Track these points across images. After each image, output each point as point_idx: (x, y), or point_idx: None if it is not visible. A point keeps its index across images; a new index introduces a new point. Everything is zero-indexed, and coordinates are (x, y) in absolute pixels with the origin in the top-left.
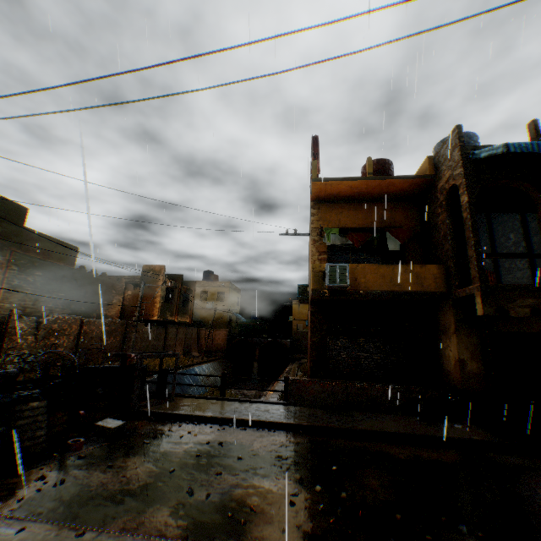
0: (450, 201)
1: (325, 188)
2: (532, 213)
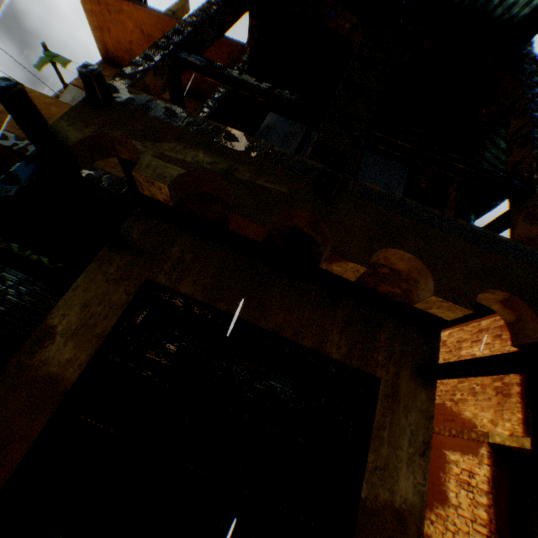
0: (249, 64)
1: (106, 21)
2: (380, 157)
